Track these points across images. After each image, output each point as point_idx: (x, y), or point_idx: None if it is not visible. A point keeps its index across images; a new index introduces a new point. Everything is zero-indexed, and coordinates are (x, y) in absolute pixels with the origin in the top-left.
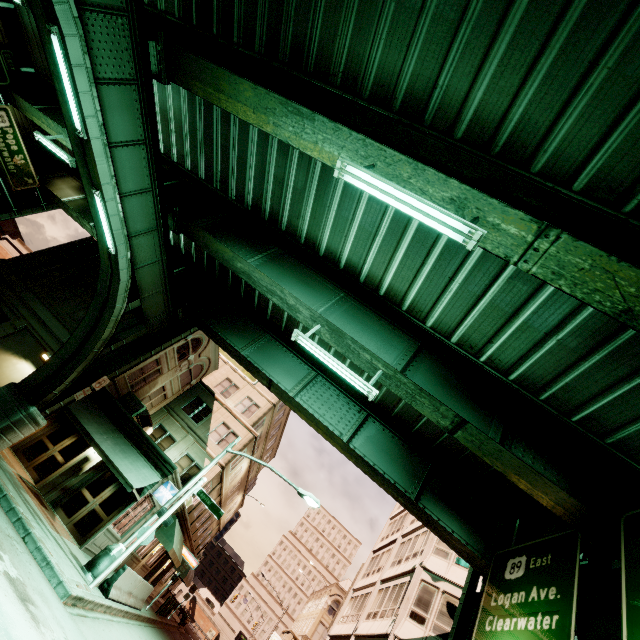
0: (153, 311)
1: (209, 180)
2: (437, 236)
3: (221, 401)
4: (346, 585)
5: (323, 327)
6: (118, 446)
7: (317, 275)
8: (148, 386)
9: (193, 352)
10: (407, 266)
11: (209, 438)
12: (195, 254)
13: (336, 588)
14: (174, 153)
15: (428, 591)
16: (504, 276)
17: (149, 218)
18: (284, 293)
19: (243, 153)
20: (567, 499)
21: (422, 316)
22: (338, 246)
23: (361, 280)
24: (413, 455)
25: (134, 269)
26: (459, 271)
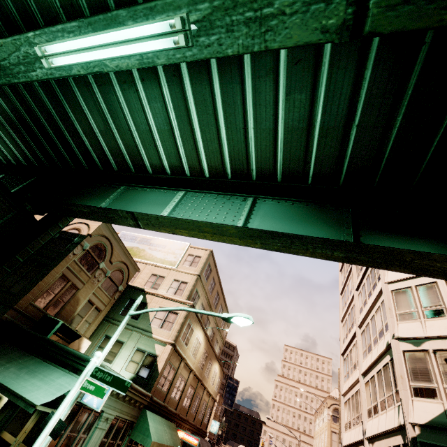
0: None
1: None
2: None
3: (151, 292)
4: (336, 394)
5: None
6: (25, 369)
7: None
8: (70, 306)
9: (101, 260)
10: None
11: (152, 326)
12: (30, 155)
13: (330, 400)
14: None
15: (417, 359)
16: None
17: None
18: (33, 43)
19: None
20: None
21: None
22: None
23: None
24: (325, 208)
25: None
26: None
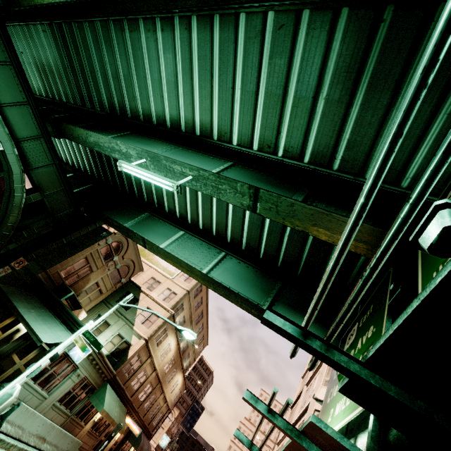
0: (59, 207)
1: (83, 104)
2: (211, 55)
3: (145, 292)
4: None
5: (147, 160)
6: (41, 317)
7: (156, 140)
8: (82, 282)
9: (116, 254)
10: (204, 96)
11: (136, 320)
12: (95, 171)
13: None
14: (62, 95)
15: None
16: (265, 60)
17: (33, 127)
18: (119, 145)
19: (92, 68)
20: (362, 229)
21: (228, 137)
22: (161, 108)
23: (183, 129)
24: (266, 277)
25: (30, 169)
26: (235, 77)
